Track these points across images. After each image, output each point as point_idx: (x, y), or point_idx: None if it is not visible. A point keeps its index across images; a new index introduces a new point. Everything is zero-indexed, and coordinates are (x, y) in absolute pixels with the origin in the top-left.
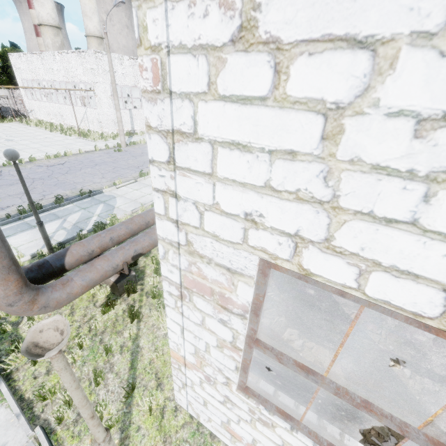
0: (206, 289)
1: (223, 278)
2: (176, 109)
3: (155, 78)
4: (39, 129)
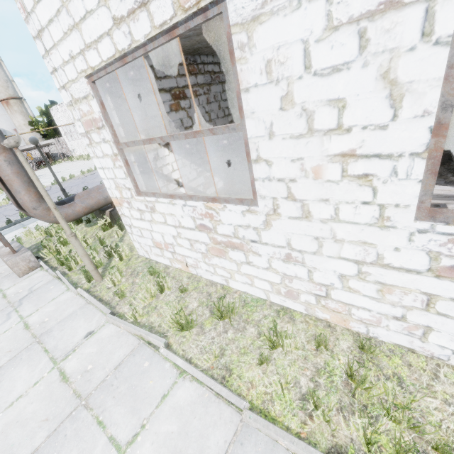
0: (90, 123)
1: (87, 106)
2: (34, 20)
3: (24, 10)
4: (79, 161)
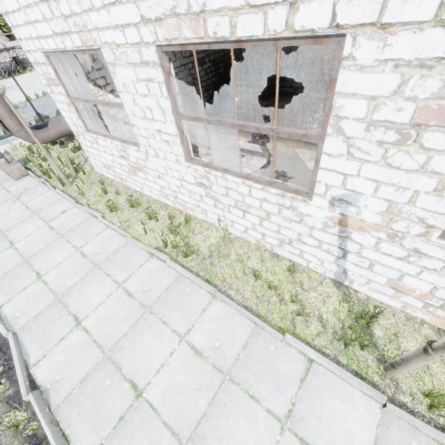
0: (50, 79)
1: (46, 69)
2: (1, 4)
3: None
4: None
